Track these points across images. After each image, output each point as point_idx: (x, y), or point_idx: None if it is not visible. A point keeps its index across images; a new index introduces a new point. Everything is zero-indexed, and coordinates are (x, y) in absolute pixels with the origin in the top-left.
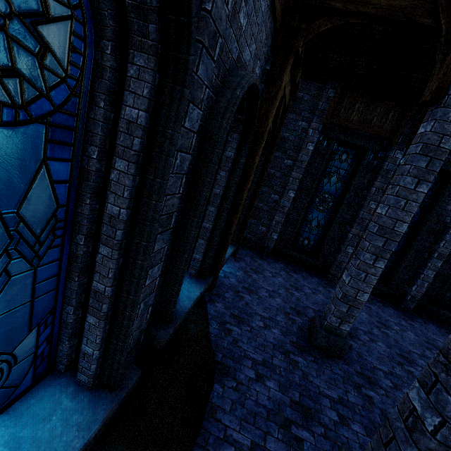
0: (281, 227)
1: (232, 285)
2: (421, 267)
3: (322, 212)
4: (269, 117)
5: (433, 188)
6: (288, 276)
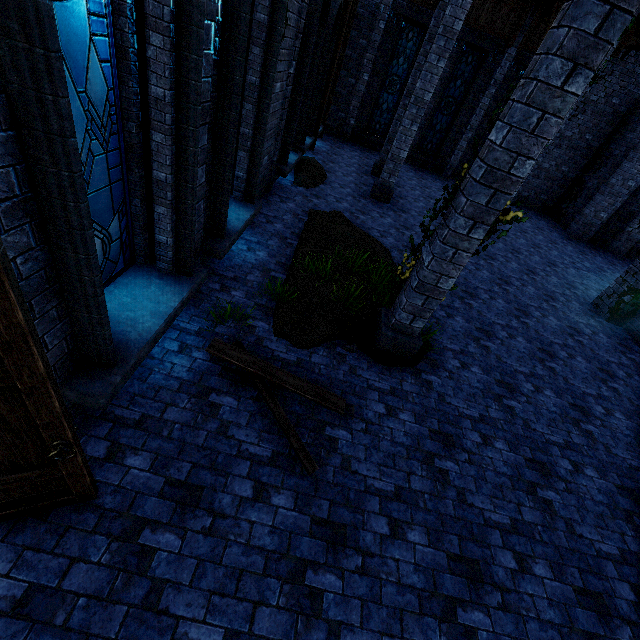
0: (357, 113)
1: (324, 151)
2: (459, 140)
3: (391, 95)
4: (347, 12)
5: (475, 66)
6: (362, 153)
